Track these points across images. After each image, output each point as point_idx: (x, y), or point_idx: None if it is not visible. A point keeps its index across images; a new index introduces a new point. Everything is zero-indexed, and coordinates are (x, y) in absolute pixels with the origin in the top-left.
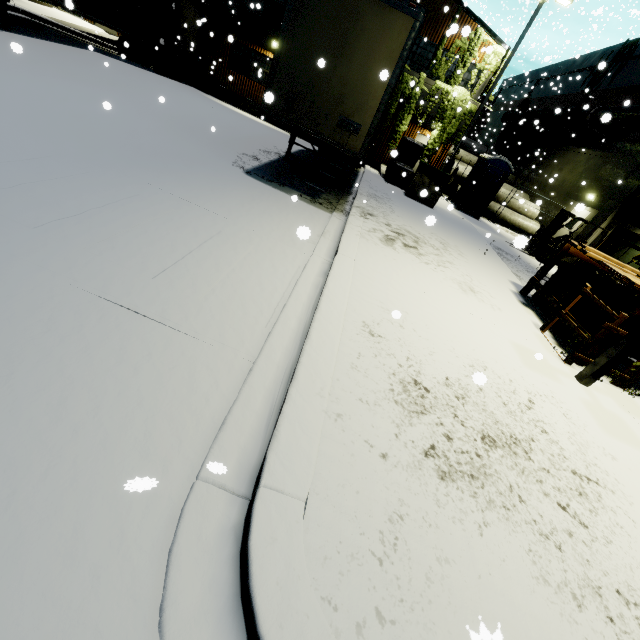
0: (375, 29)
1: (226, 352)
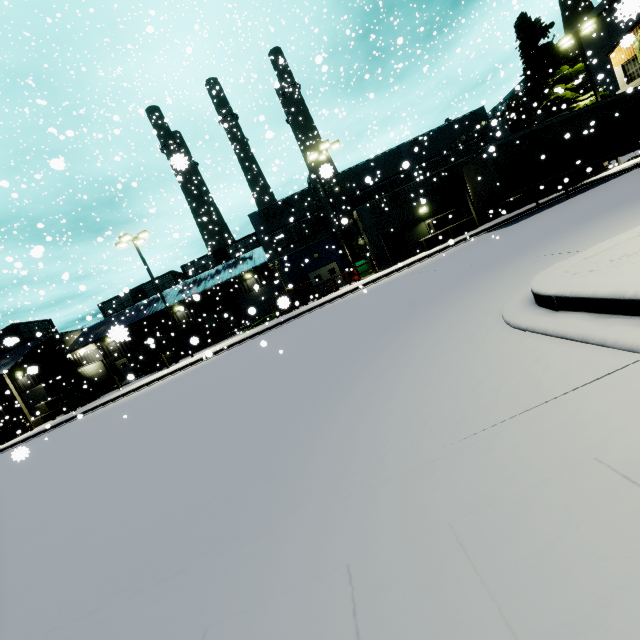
0: None
1: None
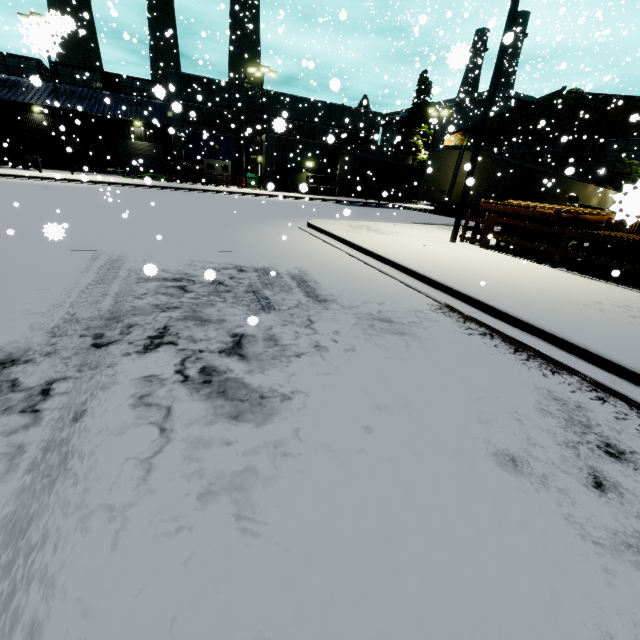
0: (448, 158)
1: None
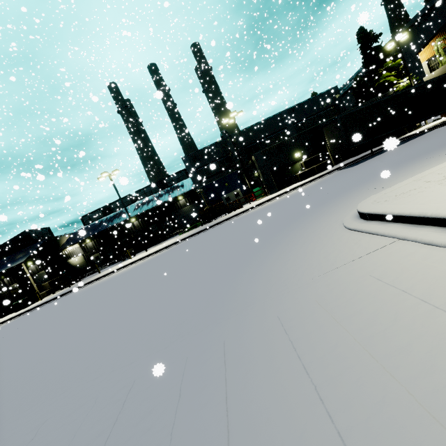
0: None
1: None
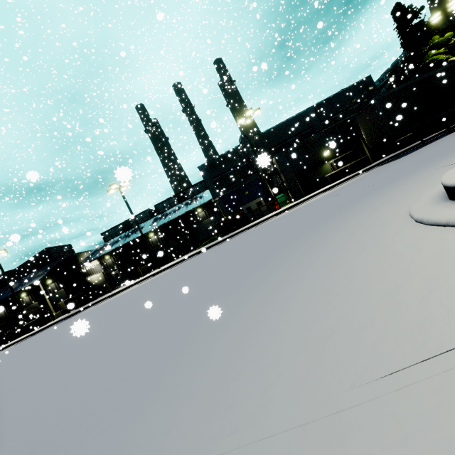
0: None
1: None
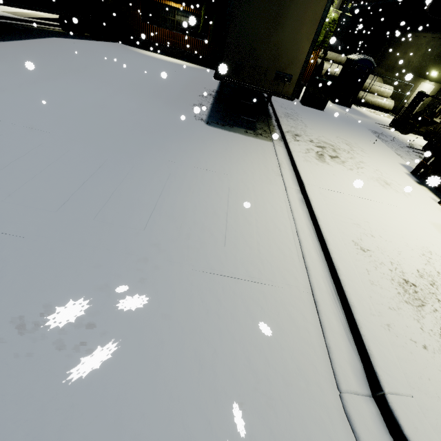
0: None
1: (293, 290)
